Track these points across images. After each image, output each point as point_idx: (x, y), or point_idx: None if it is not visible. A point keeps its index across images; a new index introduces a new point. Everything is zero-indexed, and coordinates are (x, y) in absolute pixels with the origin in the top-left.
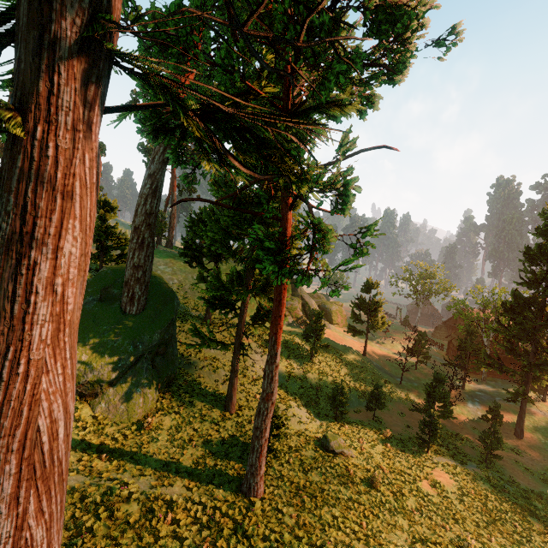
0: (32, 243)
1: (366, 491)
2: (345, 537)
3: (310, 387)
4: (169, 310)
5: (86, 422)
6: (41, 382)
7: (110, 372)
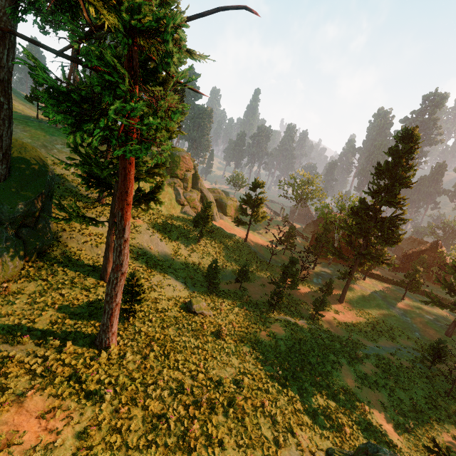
0: None
1: (213, 341)
2: (181, 375)
3: (192, 263)
4: (38, 183)
5: None
6: None
7: None
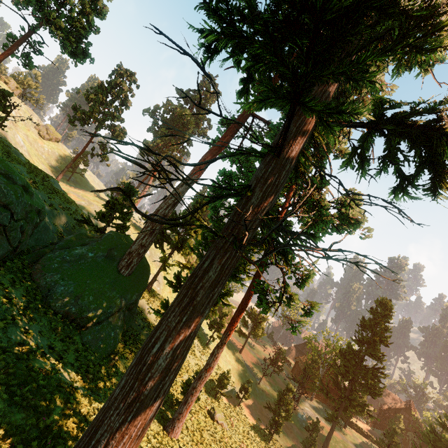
0: (218, 285)
1: None
2: None
3: (202, 366)
4: (145, 280)
5: (78, 346)
6: (193, 341)
7: (101, 314)
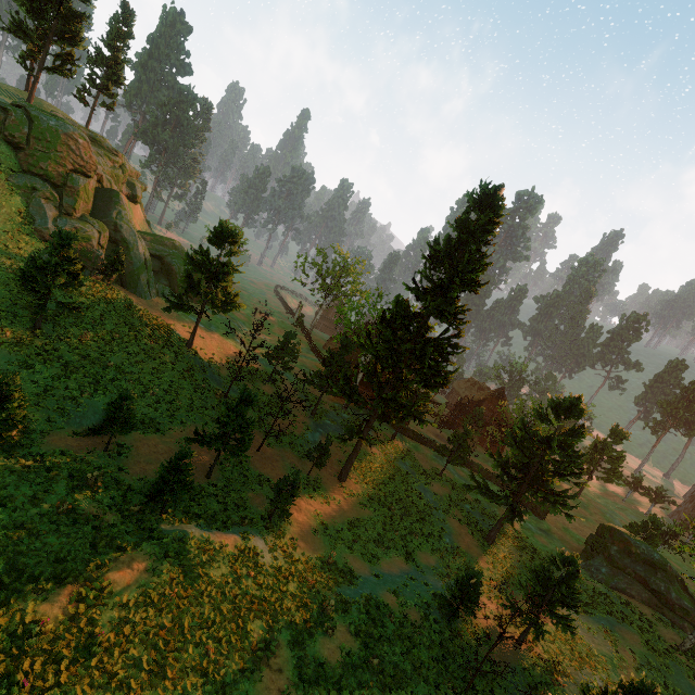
0: None
1: None
2: None
3: None
4: None
5: None
6: None
7: None
